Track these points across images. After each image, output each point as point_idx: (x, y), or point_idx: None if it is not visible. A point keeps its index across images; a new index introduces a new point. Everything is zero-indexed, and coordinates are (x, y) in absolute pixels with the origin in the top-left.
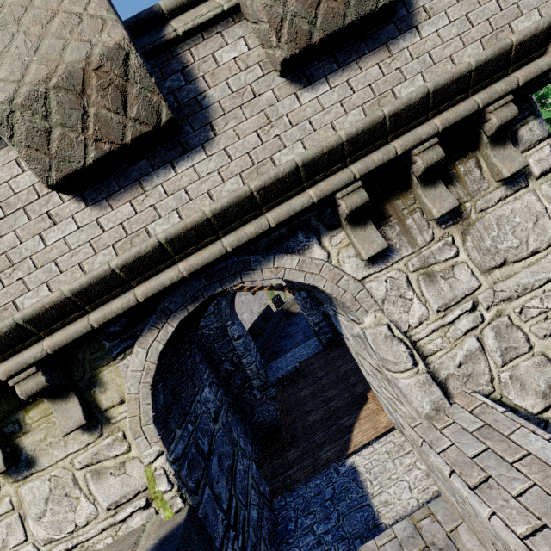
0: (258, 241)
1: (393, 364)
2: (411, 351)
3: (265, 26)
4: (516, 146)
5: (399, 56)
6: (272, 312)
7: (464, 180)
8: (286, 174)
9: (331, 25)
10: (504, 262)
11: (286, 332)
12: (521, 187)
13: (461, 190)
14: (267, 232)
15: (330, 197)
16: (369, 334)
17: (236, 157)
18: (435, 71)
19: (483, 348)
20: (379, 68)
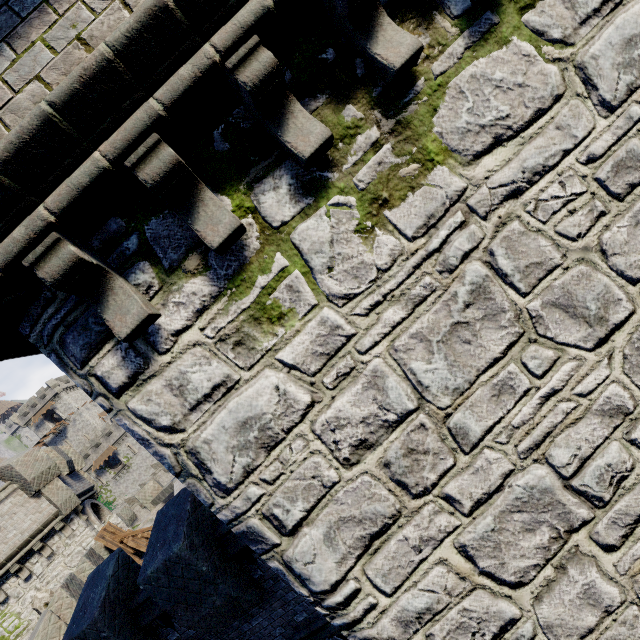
0: None
1: None
2: None
3: None
4: None
5: None
6: None
7: None
8: None
9: None
10: None
11: None
12: None
13: None
14: None
15: None
16: None
17: None
18: None
19: None
20: None
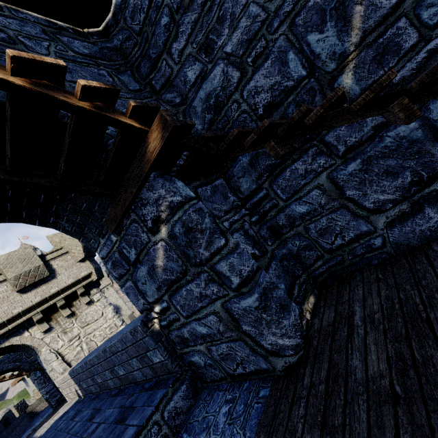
0: (5, 335)
1: (51, 360)
2: (57, 354)
3: (13, 285)
4: (90, 295)
5: (52, 283)
6: (13, 415)
7: (76, 305)
8: (16, 315)
9: (31, 282)
10: (88, 324)
11: (27, 428)
12: (92, 304)
13: (75, 308)
14: (8, 331)
15: (31, 318)
16: (44, 354)
17: (0, 313)
18: (61, 285)
19: (83, 349)
20: (46, 287)
